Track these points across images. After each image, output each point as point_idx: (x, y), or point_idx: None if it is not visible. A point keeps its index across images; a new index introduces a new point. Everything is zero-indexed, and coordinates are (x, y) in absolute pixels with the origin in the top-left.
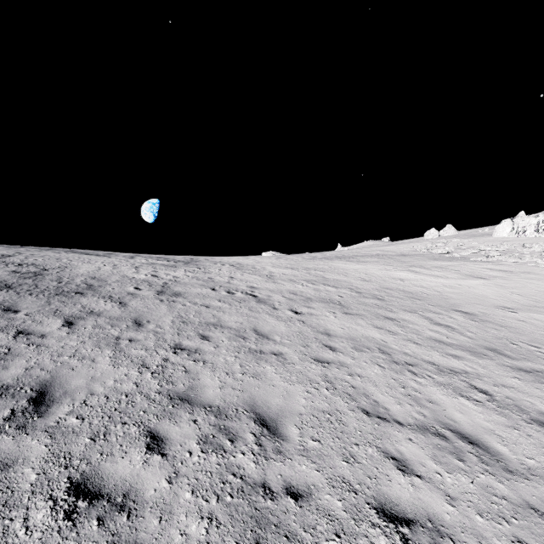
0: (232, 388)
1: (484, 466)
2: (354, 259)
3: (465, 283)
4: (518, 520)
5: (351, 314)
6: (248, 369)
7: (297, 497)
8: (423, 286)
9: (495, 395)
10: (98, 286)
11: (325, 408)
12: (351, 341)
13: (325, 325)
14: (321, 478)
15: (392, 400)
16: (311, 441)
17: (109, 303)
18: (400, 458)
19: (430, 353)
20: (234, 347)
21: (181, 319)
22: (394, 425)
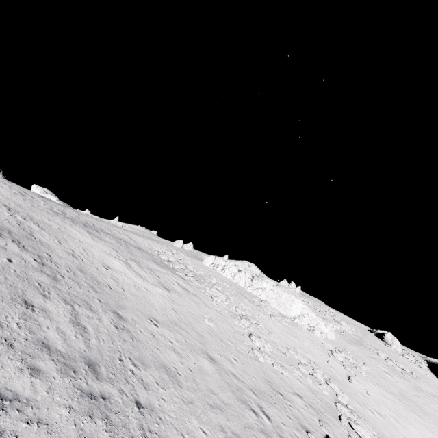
0: None
1: None
2: (97, 233)
3: (152, 289)
4: None
5: None
6: None
7: None
8: (119, 280)
9: None
10: None
11: None
12: None
13: None
14: None
15: None
16: None
17: None
18: None
19: (8, 362)
20: None
21: None
22: None
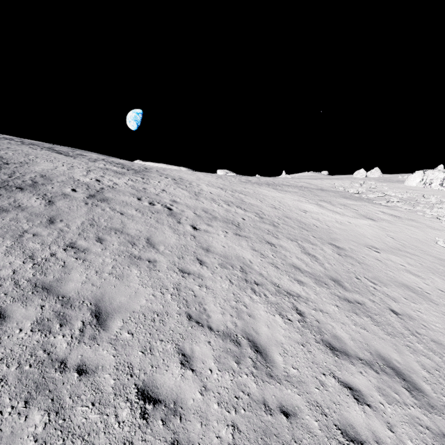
0: (92, 285)
1: (253, 369)
2: (280, 188)
3: (355, 222)
4: (245, 411)
5: (240, 236)
6: (117, 270)
7: (82, 373)
8: (319, 219)
9: (308, 317)
10: (40, 184)
11: (158, 309)
12: (223, 258)
13: (212, 242)
14: (112, 362)
15: (219, 310)
16: (126, 333)
17: (39, 200)
18: (189, 355)
19: (282, 276)
20: (119, 251)
21: (91, 221)
22: (205, 330)
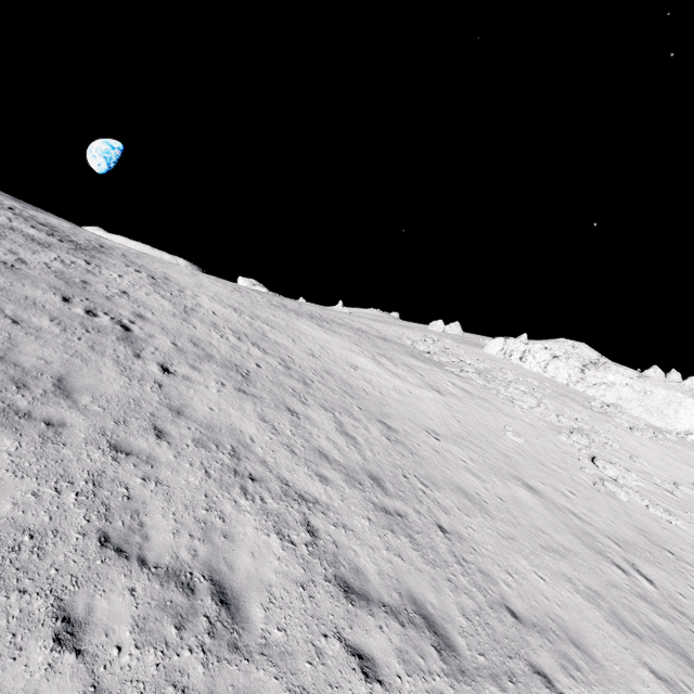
0: None
1: (206, 638)
2: (327, 325)
3: (418, 392)
4: None
5: (245, 393)
6: None
7: None
8: (373, 382)
9: (323, 538)
10: None
11: (37, 525)
12: (204, 429)
13: (192, 398)
14: None
15: (169, 526)
16: None
17: None
18: (80, 620)
19: (297, 468)
20: None
21: None
22: (131, 565)
